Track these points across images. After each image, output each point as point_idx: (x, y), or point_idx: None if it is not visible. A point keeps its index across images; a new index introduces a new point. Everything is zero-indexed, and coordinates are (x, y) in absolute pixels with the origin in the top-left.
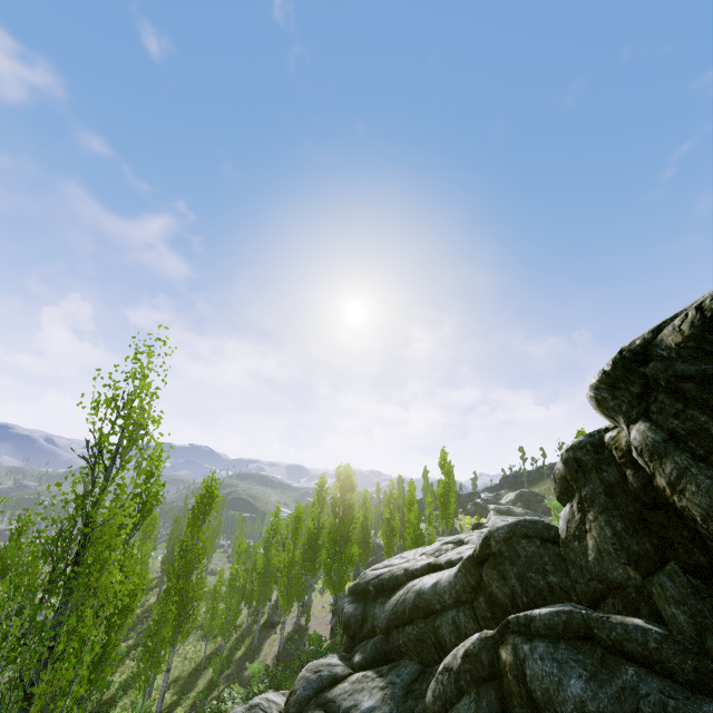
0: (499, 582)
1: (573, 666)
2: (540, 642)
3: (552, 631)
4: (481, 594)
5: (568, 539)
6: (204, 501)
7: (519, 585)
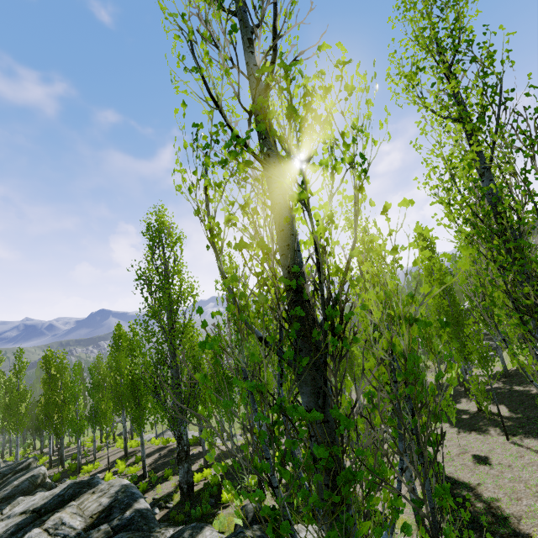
0: None
1: None
2: None
3: None
4: None
5: None
6: None
7: None
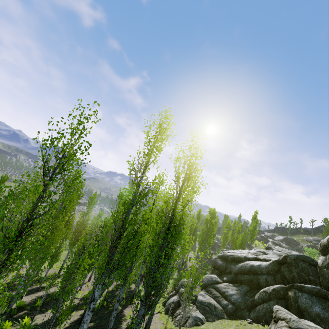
0: (288, 272)
1: (317, 304)
2: (305, 294)
3: (310, 292)
4: (279, 274)
5: (321, 267)
6: None
7: (297, 275)
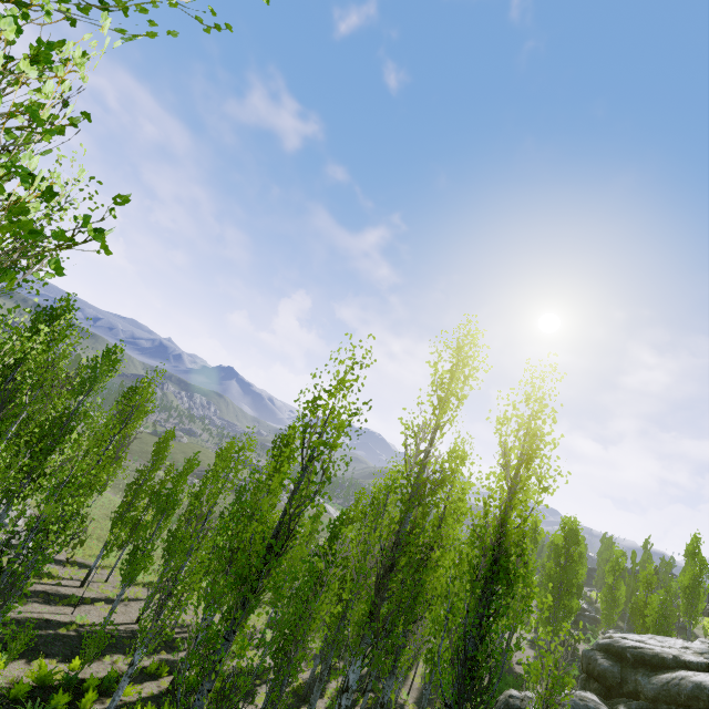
0: None
1: None
2: None
3: None
4: None
5: None
6: None
7: None
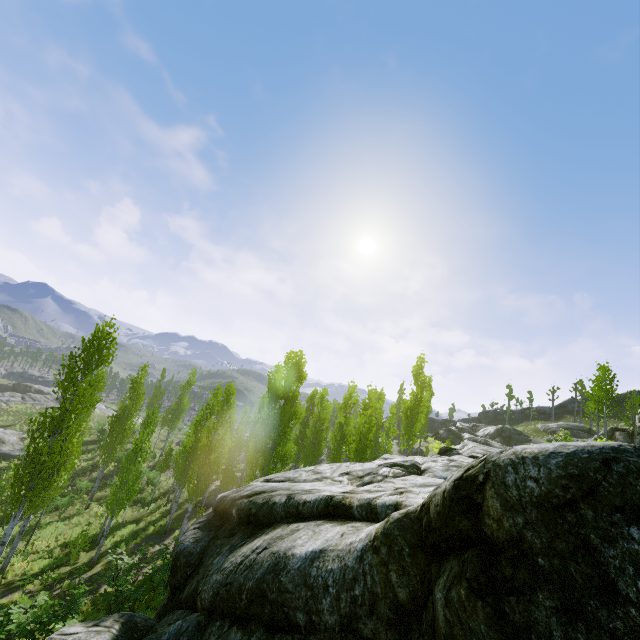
0: None
1: None
2: None
3: None
4: None
5: None
6: (86, 349)
7: None
